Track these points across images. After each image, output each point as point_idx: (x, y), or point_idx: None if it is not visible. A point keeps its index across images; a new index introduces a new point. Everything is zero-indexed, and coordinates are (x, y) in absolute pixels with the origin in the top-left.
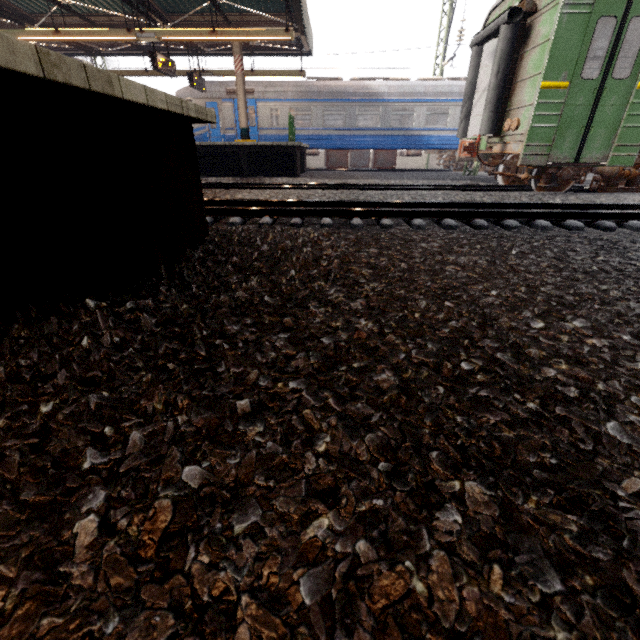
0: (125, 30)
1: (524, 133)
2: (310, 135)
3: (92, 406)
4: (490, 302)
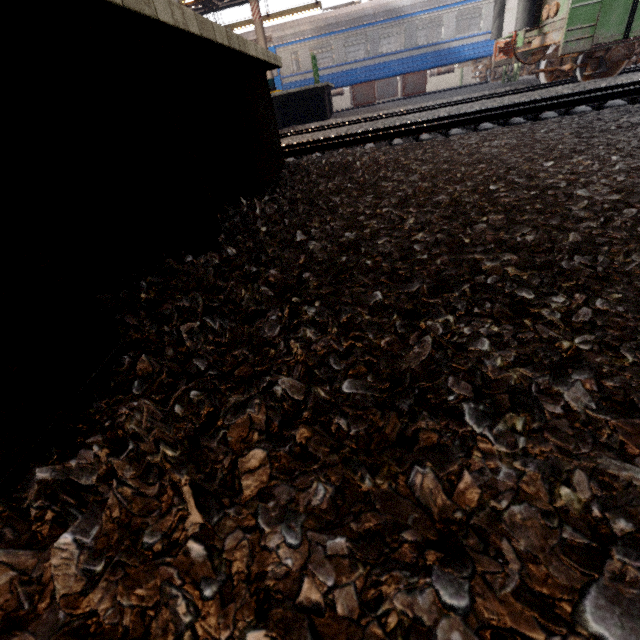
0: None
1: (564, 17)
2: (333, 73)
3: (287, 224)
4: (515, 161)
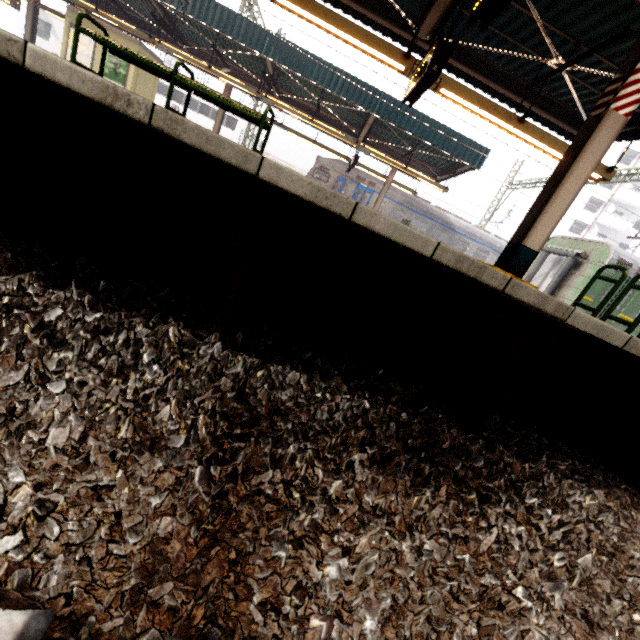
0: (354, 141)
1: None
2: None
3: None
4: None
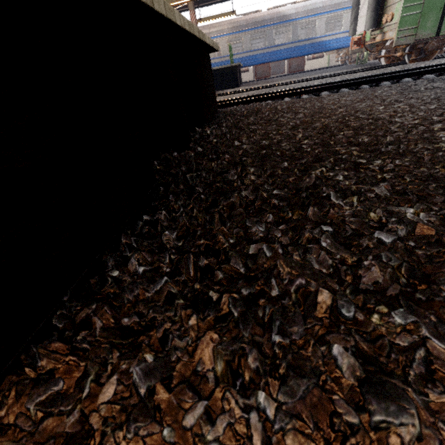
0: None
1: (397, 22)
2: (242, 57)
3: (228, 137)
4: (361, 107)
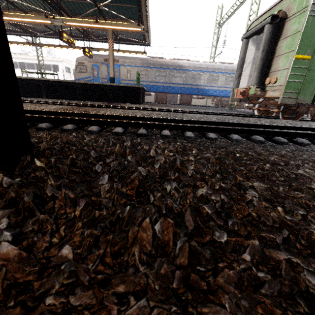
0: (44, 16)
1: (281, 85)
2: (147, 84)
3: None
4: None
